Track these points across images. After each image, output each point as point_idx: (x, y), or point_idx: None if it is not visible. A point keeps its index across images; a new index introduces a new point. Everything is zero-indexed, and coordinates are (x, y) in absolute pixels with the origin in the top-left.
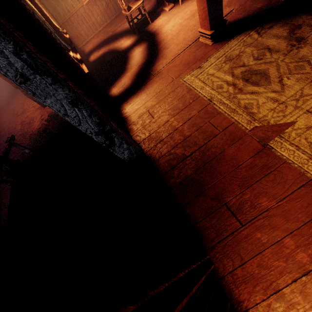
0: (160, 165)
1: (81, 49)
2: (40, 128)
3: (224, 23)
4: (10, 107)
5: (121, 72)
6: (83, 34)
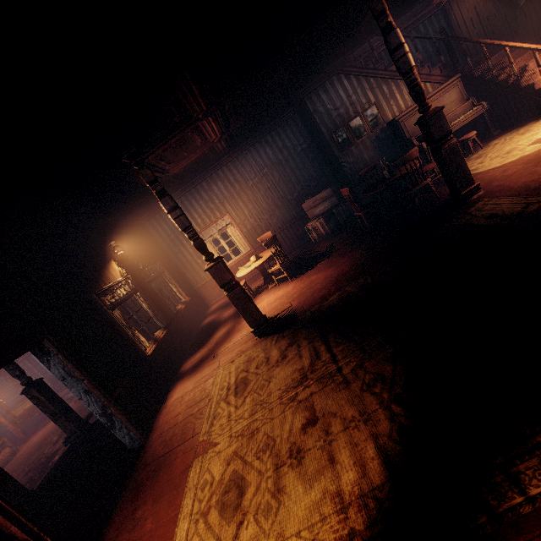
0: (142, 459)
1: (208, 308)
2: None
3: (264, 323)
4: None
5: (204, 345)
6: (215, 295)
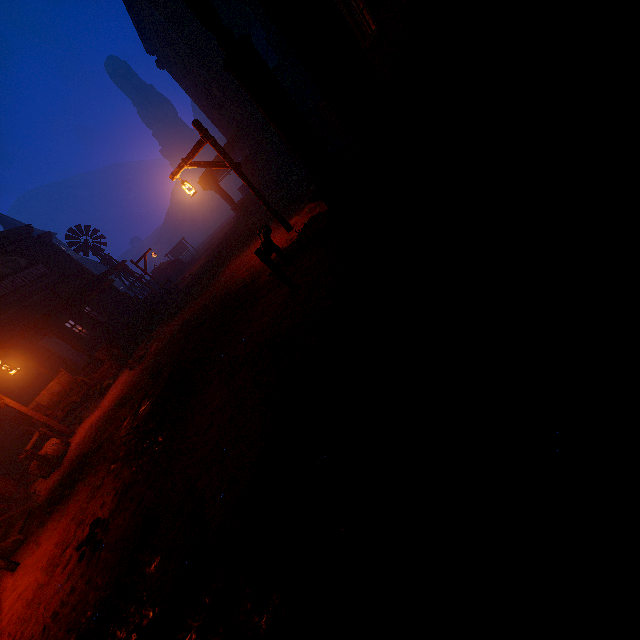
0: None
1: None
2: (297, 236)
3: None
4: (218, 278)
5: None
6: None
